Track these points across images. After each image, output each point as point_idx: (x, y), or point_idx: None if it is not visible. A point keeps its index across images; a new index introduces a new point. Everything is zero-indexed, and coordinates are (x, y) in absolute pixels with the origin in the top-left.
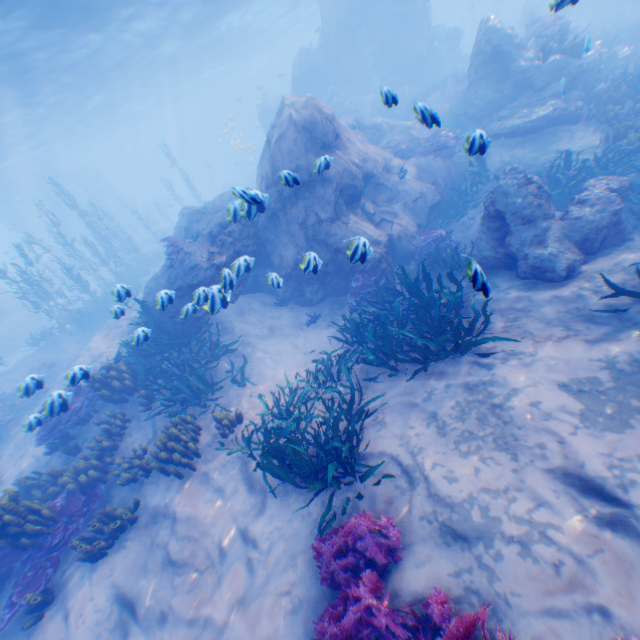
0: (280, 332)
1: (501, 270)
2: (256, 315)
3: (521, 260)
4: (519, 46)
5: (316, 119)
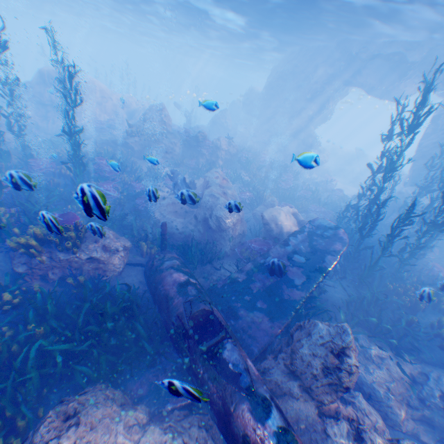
0: None
1: None
2: None
3: None
4: (145, 119)
5: (46, 74)
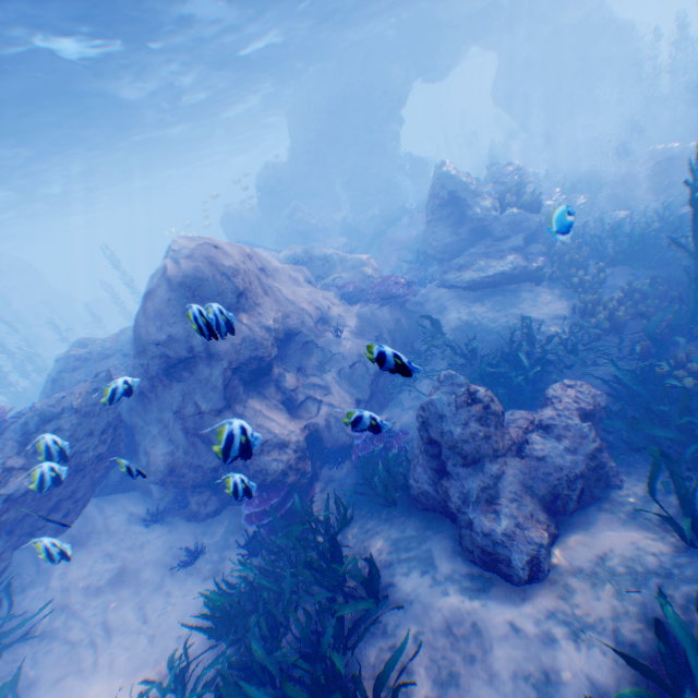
0: (131, 578)
1: (444, 519)
2: (106, 540)
3: (465, 527)
4: (474, 192)
5: (206, 273)
